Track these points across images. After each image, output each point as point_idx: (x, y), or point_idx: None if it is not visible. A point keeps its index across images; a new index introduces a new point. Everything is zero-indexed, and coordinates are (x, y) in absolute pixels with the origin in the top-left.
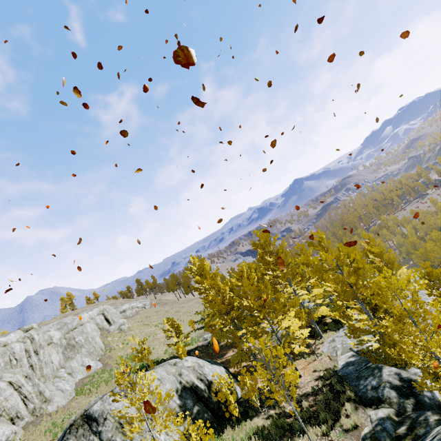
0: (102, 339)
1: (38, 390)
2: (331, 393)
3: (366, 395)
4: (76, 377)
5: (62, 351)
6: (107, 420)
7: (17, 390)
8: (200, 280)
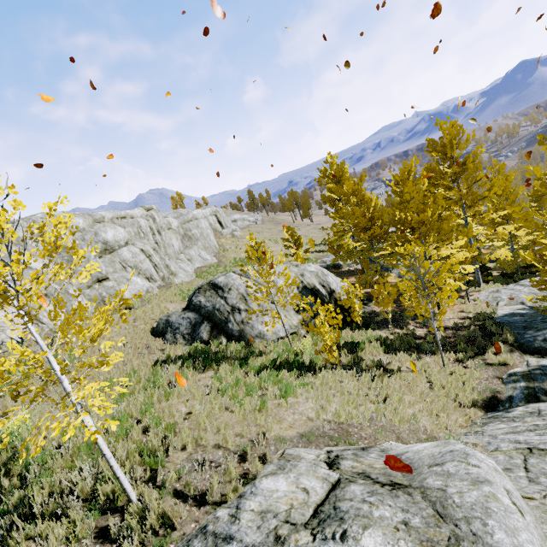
0: (215, 239)
1: (165, 263)
2: (480, 333)
3: (532, 344)
4: (194, 265)
5: (180, 239)
6: (232, 291)
7: (148, 258)
8: (335, 188)
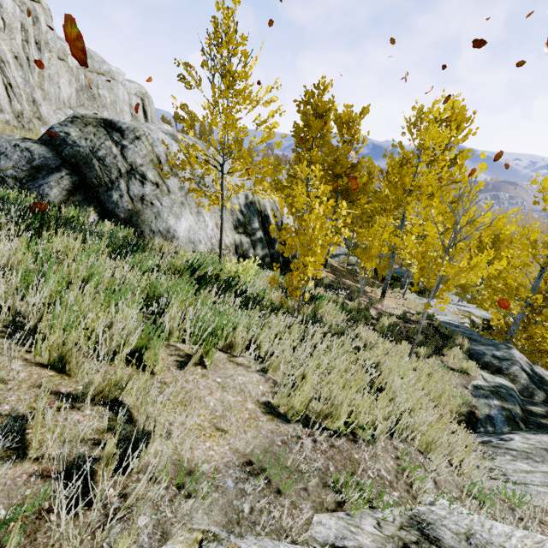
0: None
1: (32, 95)
2: (431, 331)
3: (482, 357)
4: None
5: (76, 87)
6: (141, 142)
7: None
8: (315, 123)
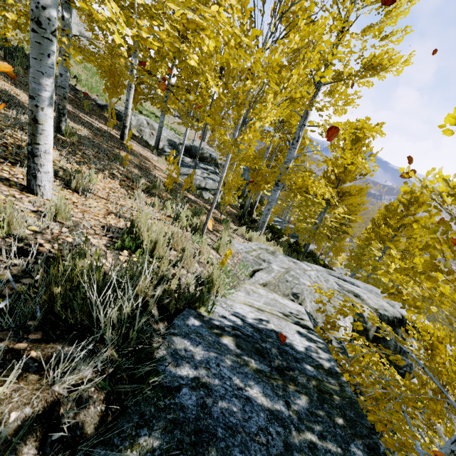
0: None
1: None
2: None
3: None
4: None
5: None
6: None
7: None
8: None
